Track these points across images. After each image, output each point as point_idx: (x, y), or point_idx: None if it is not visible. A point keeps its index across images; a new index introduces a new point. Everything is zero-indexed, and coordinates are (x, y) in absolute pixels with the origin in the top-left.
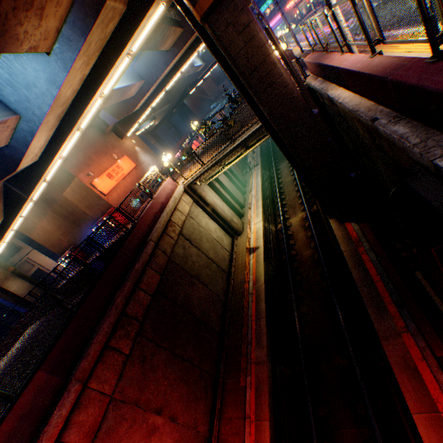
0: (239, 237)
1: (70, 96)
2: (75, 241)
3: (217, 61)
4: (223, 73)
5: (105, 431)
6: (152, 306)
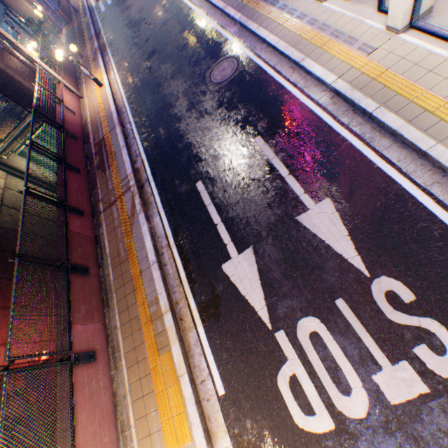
0: None
1: None
2: None
3: None
4: None
5: None
6: None
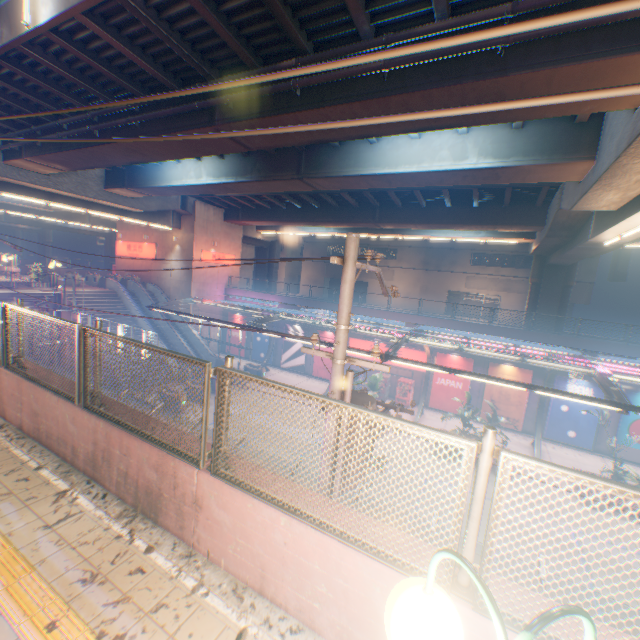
0: None
1: None
2: None
3: None
4: None
5: None
6: None
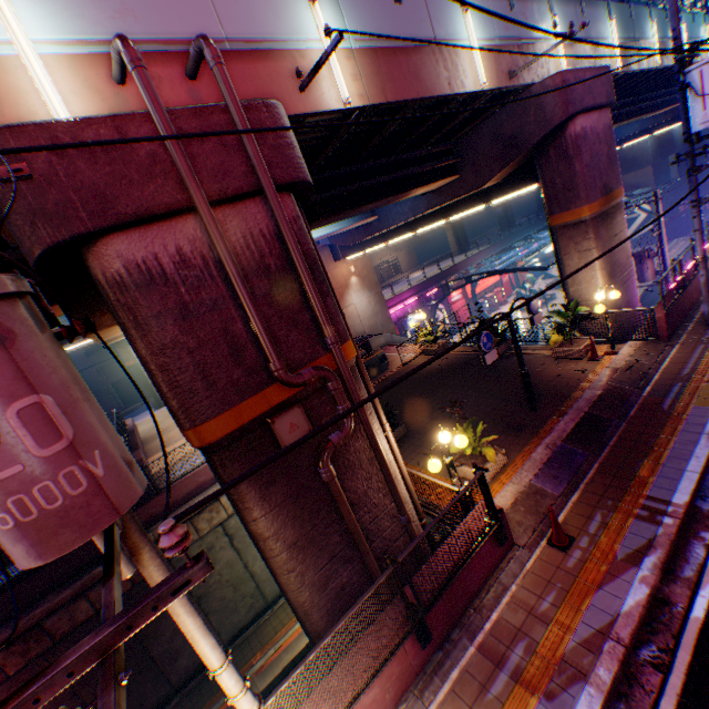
0: None
1: None
2: None
3: None
4: (654, 150)
5: None
6: (90, 622)
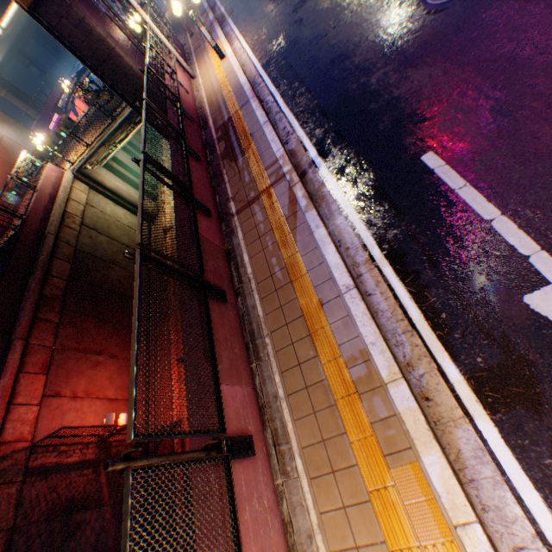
0: (156, 221)
1: None
2: None
3: (64, 46)
4: None
5: (57, 366)
6: (71, 289)
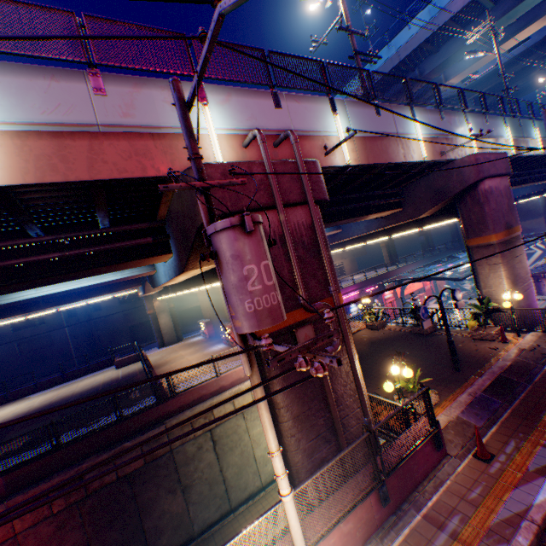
0: None
1: (186, 277)
2: (213, 318)
3: None
4: (544, 206)
5: None
6: (111, 485)
